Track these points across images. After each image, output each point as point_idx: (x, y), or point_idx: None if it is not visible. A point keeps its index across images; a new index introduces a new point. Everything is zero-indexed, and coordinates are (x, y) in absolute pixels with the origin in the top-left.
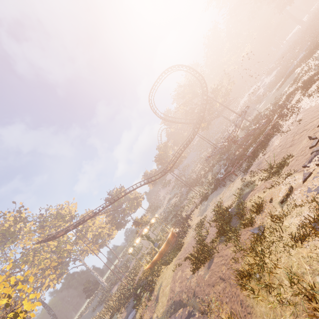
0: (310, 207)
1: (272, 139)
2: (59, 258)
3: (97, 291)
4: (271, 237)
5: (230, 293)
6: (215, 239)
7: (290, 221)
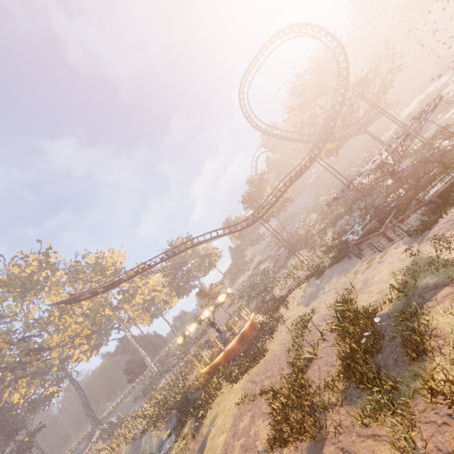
0: None
1: None
2: (93, 326)
3: (145, 375)
4: None
5: None
6: (331, 379)
7: None
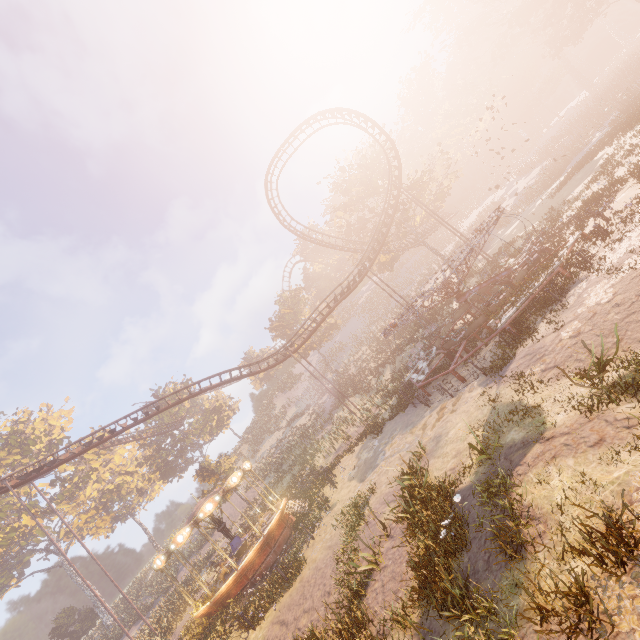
0: None
1: (576, 288)
2: None
3: (93, 633)
4: None
5: None
6: (401, 604)
7: None
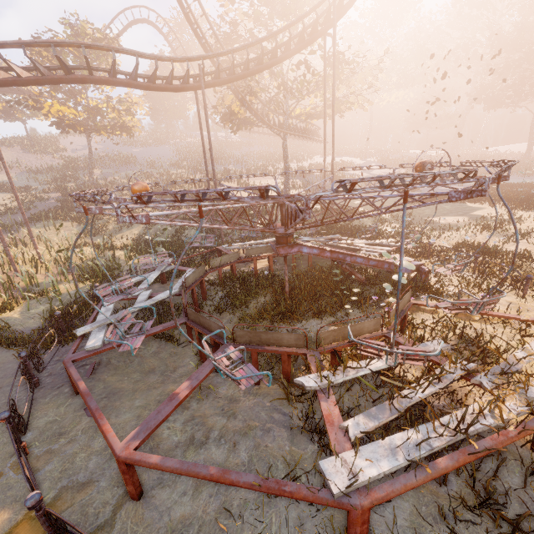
0: None
1: None
2: None
3: None
4: None
5: None
6: None
7: None
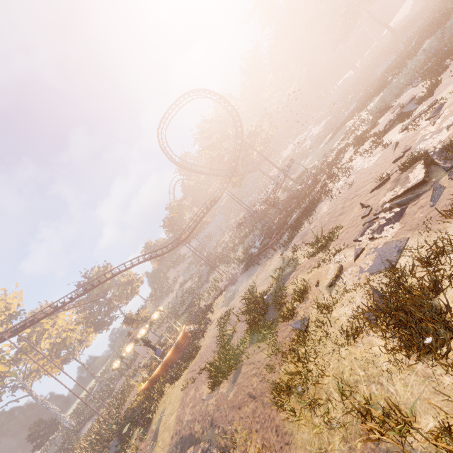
0: (362, 292)
1: (320, 204)
2: None
3: (55, 436)
4: (317, 333)
5: (262, 417)
6: (244, 338)
7: (340, 310)
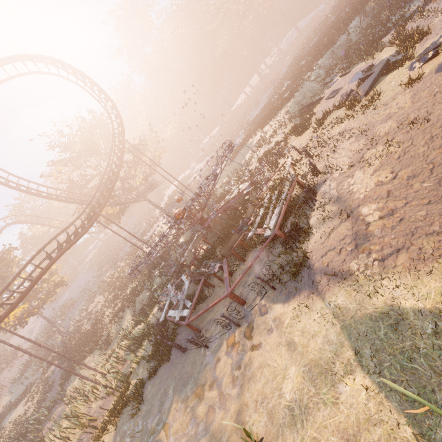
0: None
1: (325, 187)
2: None
3: None
4: None
5: None
6: None
7: None
